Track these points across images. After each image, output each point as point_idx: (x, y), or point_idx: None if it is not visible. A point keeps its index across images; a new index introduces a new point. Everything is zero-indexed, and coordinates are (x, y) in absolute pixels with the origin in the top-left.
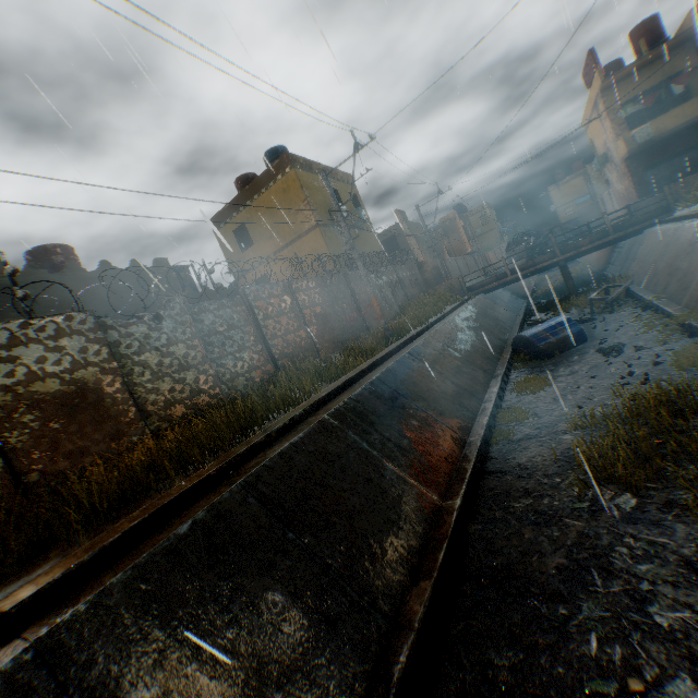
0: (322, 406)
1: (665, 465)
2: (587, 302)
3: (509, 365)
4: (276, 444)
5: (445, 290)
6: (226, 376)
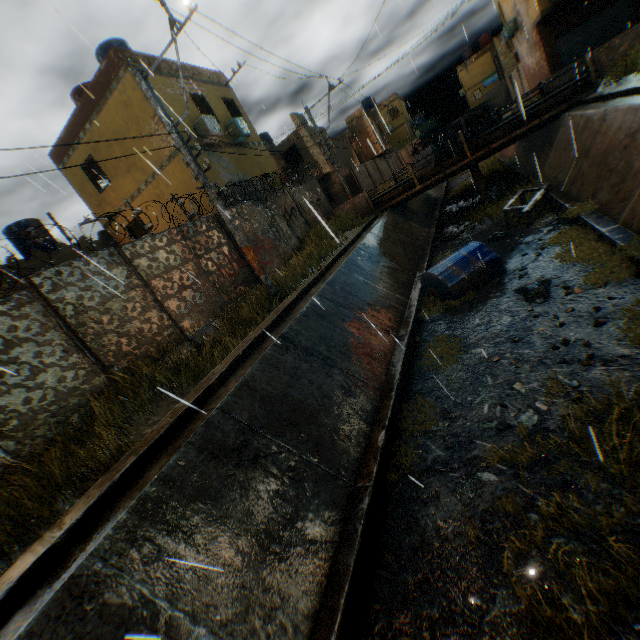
0: (118, 493)
1: None
2: (501, 211)
3: (418, 314)
4: None
5: (351, 209)
6: (11, 425)
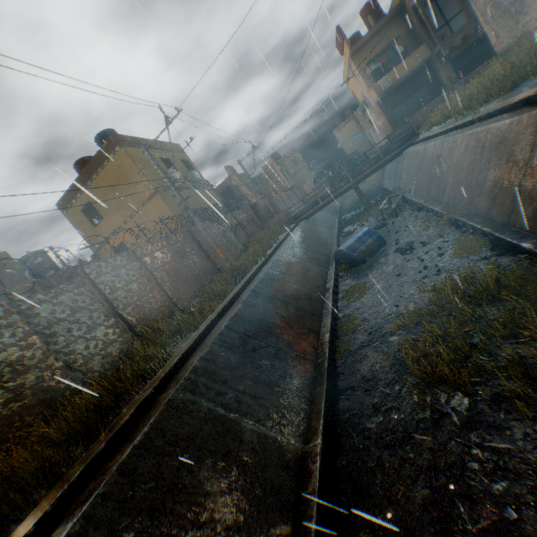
0: (174, 374)
1: (480, 356)
2: (379, 211)
3: (336, 276)
4: (121, 447)
5: (276, 223)
6: (78, 362)
